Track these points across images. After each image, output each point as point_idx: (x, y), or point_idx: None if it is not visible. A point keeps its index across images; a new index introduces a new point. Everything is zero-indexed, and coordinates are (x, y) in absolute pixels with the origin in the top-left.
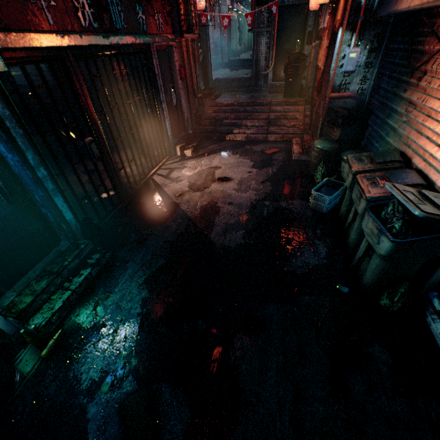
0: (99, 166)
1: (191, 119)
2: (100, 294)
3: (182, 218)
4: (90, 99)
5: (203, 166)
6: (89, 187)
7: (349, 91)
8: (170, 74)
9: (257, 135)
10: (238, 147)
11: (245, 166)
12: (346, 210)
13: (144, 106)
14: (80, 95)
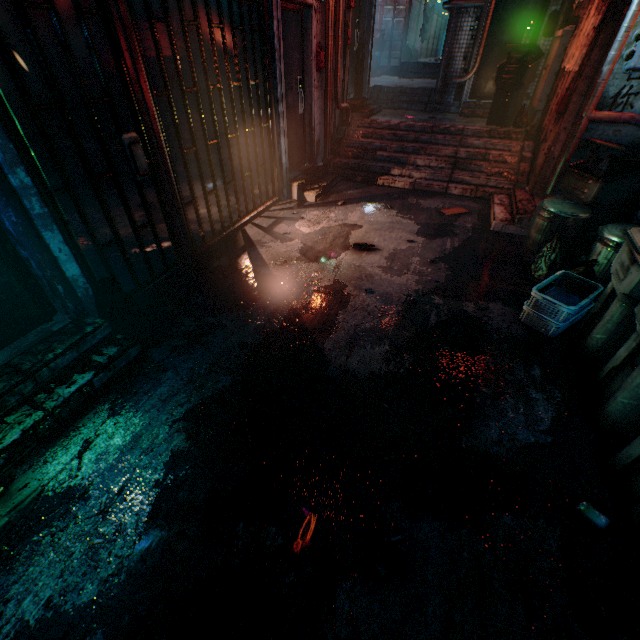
0: (147, 191)
1: (324, 144)
2: (99, 426)
3: (279, 304)
4: (142, 60)
5: (332, 221)
6: (123, 225)
7: (632, 110)
8: (301, 58)
9: (431, 182)
10: (395, 198)
11: (405, 231)
12: (605, 340)
13: (247, 101)
14: (122, 48)
